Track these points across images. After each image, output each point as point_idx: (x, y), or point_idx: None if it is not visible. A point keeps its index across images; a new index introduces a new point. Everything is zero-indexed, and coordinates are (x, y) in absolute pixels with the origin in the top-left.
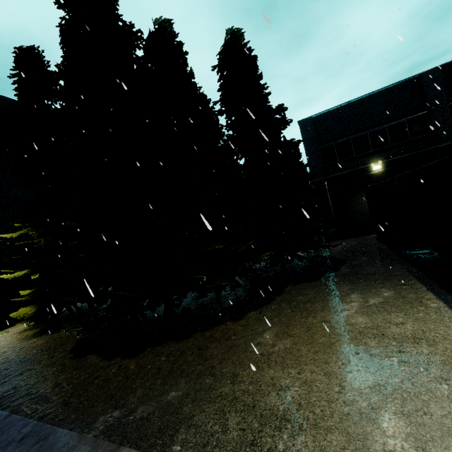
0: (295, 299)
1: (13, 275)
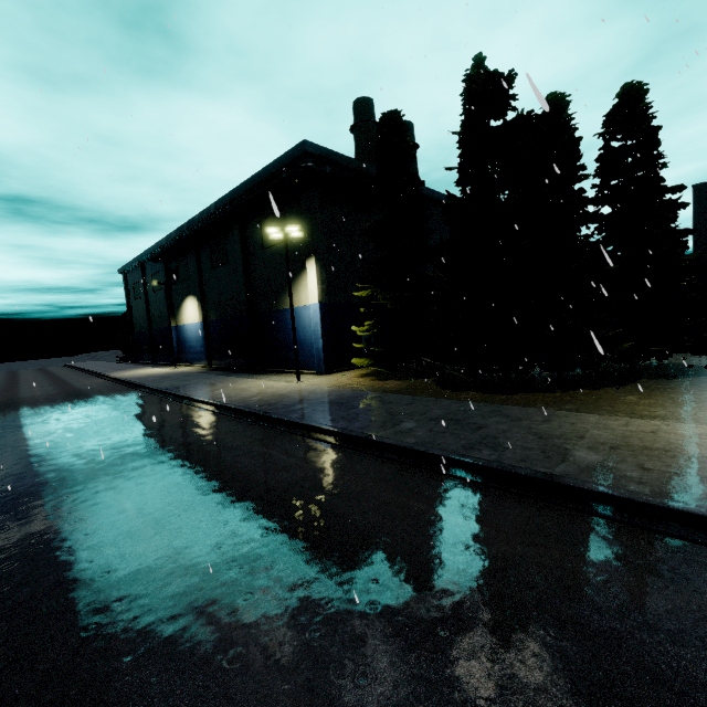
0: (653, 386)
1: (358, 328)
